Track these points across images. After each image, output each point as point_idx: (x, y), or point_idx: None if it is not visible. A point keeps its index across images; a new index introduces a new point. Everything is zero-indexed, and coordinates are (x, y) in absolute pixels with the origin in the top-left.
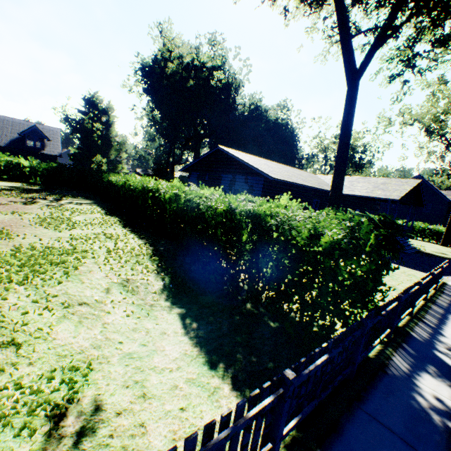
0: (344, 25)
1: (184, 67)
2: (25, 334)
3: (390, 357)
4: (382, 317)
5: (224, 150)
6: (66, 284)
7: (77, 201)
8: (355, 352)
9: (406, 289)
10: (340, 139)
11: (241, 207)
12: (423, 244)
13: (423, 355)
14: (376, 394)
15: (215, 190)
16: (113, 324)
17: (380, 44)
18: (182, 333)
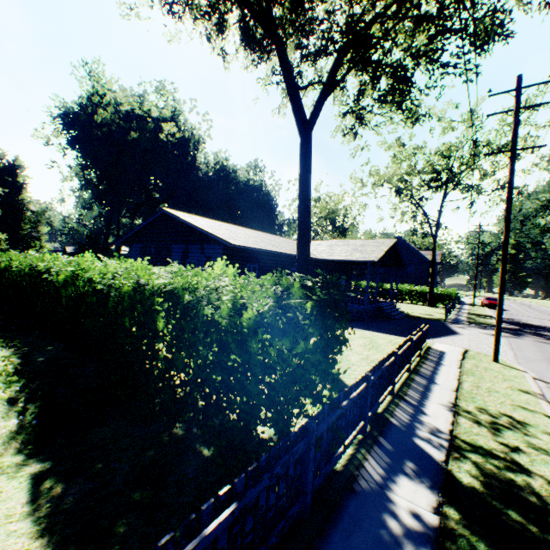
0: (287, 72)
1: (125, 116)
2: None
3: (361, 464)
4: (347, 408)
5: (171, 213)
6: None
7: None
8: (305, 475)
9: (377, 364)
10: (300, 194)
11: (154, 281)
12: (411, 307)
13: (402, 448)
14: (335, 537)
15: (165, 266)
16: None
17: (327, 96)
18: (22, 514)
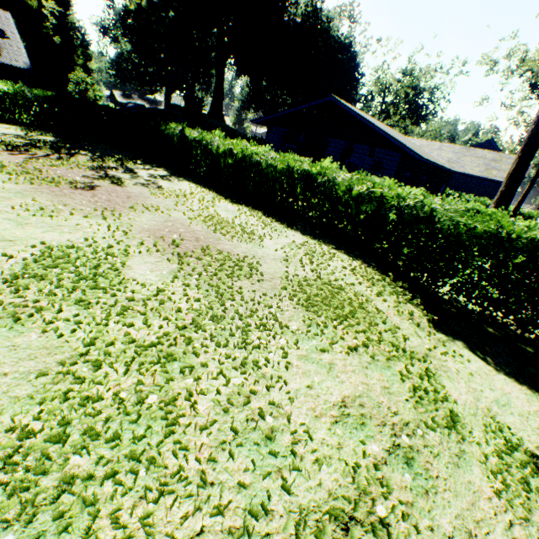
0: None
1: None
2: (445, 402)
3: None
4: None
5: (343, 104)
6: (398, 335)
7: (153, 173)
8: None
9: None
10: None
11: (517, 233)
12: None
13: None
14: None
15: (316, 159)
16: (459, 373)
17: None
18: (494, 371)
